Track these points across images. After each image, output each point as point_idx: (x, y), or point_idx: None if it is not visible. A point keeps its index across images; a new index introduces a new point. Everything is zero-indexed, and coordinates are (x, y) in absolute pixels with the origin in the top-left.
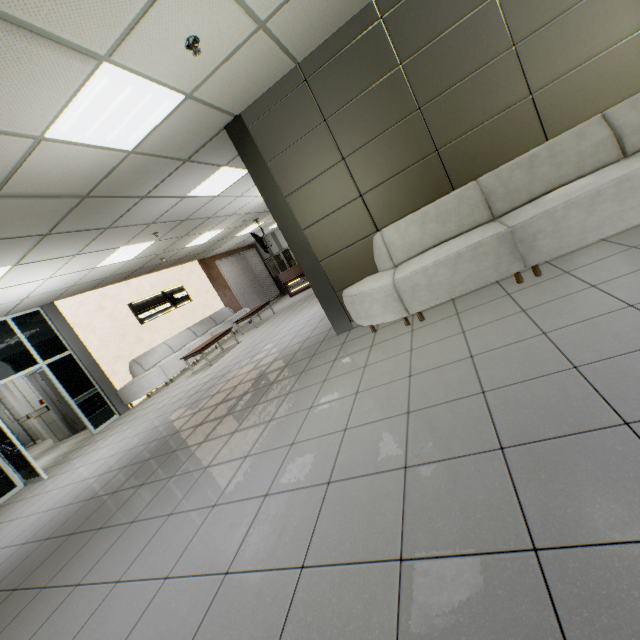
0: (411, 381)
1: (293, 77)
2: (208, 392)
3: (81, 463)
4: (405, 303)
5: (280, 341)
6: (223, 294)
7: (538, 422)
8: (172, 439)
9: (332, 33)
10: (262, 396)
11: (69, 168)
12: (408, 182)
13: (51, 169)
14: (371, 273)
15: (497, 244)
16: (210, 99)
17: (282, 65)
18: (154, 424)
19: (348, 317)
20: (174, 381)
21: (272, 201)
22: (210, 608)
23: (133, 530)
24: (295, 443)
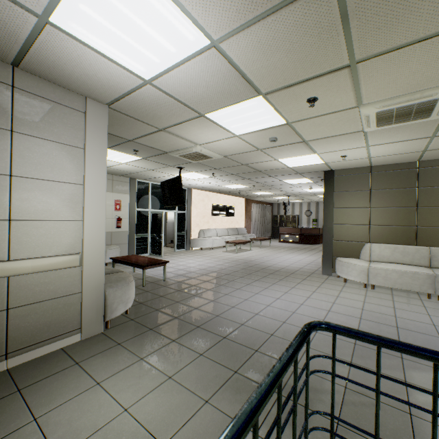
0: (364, 303)
1: (366, 169)
2: (245, 264)
3: (181, 260)
4: (369, 277)
5: (283, 261)
6: (247, 221)
7: (412, 328)
8: (236, 272)
9: (393, 163)
10: (283, 278)
11: (269, 165)
12: (395, 231)
13: (266, 164)
14: (355, 257)
15: (425, 277)
16: (330, 165)
17: (365, 165)
18: (217, 263)
19: (332, 269)
20: (213, 249)
21: (327, 206)
22: (291, 315)
23: (241, 291)
24: (310, 297)
